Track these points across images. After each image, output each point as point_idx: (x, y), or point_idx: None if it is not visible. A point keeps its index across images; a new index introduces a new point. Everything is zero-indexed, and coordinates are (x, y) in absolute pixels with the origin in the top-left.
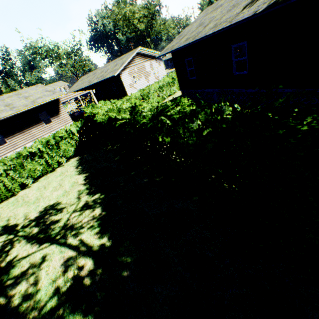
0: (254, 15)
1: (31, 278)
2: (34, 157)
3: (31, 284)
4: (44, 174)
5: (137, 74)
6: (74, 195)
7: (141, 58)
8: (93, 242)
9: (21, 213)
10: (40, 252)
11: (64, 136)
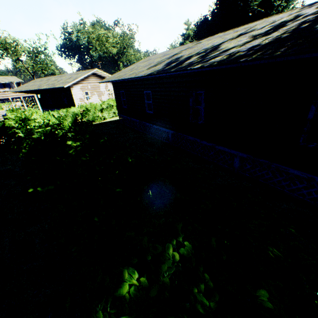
0: (144, 76)
1: None
2: None
3: None
4: None
5: (90, 91)
6: None
7: (97, 78)
8: None
9: None
10: None
11: None
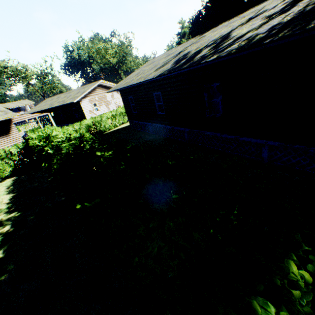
0: (153, 78)
1: None
2: None
3: None
4: None
5: (98, 102)
6: None
7: (102, 89)
8: None
9: None
10: None
11: (2, 156)
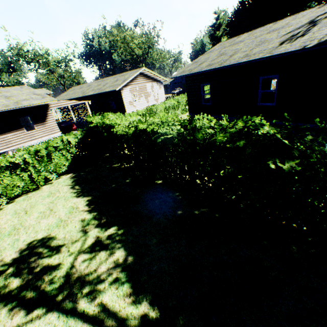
0: (302, 49)
1: None
2: (15, 170)
3: None
4: (23, 193)
5: (138, 92)
6: (75, 226)
7: (143, 78)
8: (126, 310)
9: None
10: None
11: (59, 147)
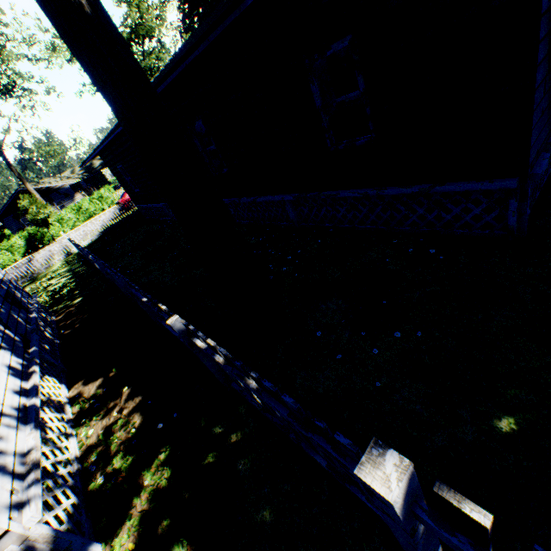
0: None
1: None
2: None
3: None
4: None
5: None
6: None
7: None
8: None
9: None
10: None
11: None
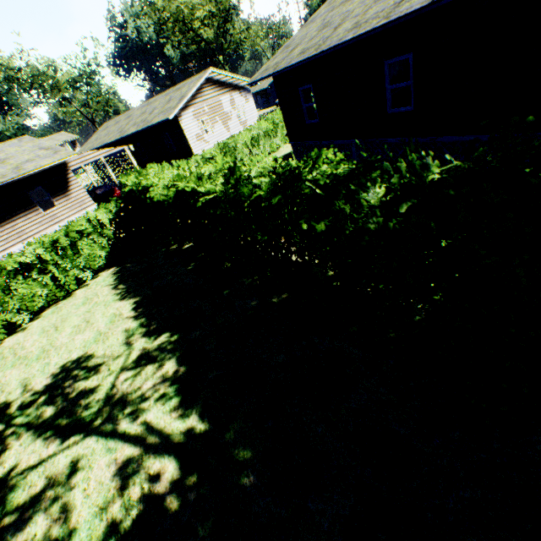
0: (432, 4)
1: (53, 507)
2: (29, 273)
3: (55, 520)
4: (51, 303)
5: (209, 116)
6: (118, 338)
7: (214, 88)
8: (172, 426)
9: (14, 379)
10: (65, 454)
11: (86, 230)
